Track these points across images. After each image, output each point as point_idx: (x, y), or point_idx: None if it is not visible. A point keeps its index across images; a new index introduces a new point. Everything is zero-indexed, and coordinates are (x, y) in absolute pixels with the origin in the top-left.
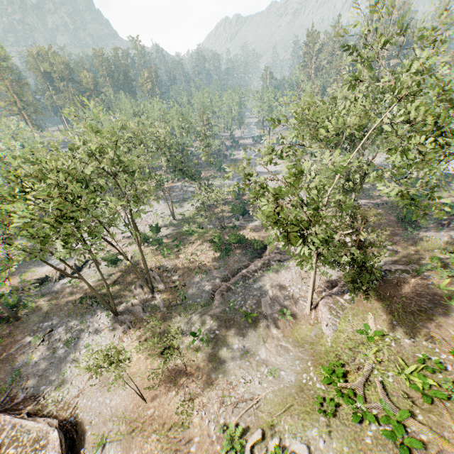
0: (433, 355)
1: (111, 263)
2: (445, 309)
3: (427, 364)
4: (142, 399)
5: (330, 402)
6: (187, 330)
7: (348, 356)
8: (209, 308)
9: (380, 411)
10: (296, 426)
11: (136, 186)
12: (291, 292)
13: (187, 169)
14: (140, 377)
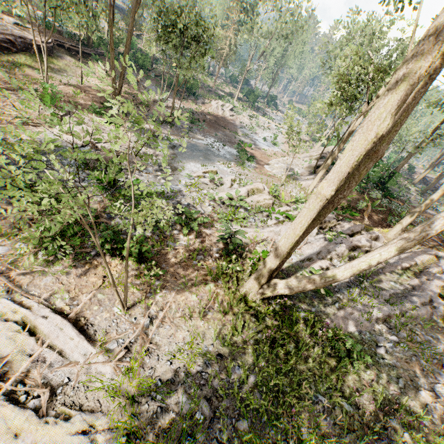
0: None
1: None
2: None
3: None
4: None
5: None
6: None
7: None
8: None
9: None
10: None
11: None
12: None
13: None
14: None
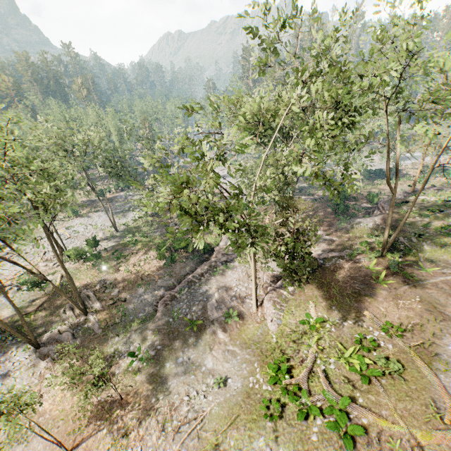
0: (368, 334)
1: (33, 286)
2: (375, 288)
3: (363, 344)
4: (63, 448)
5: (275, 404)
6: (125, 351)
7: (293, 349)
8: (151, 322)
9: (324, 402)
10: (243, 439)
11: (63, 195)
12: (238, 292)
13: (124, 175)
14: (64, 419)
